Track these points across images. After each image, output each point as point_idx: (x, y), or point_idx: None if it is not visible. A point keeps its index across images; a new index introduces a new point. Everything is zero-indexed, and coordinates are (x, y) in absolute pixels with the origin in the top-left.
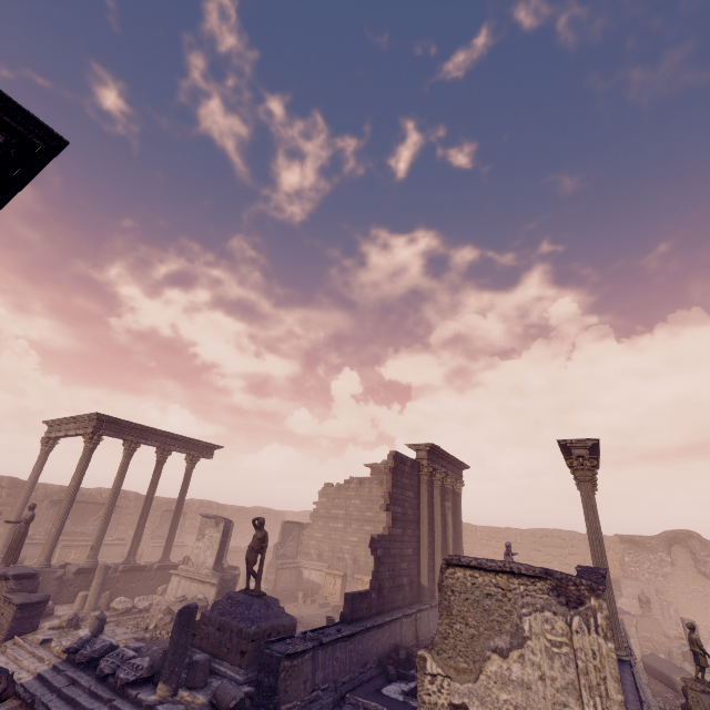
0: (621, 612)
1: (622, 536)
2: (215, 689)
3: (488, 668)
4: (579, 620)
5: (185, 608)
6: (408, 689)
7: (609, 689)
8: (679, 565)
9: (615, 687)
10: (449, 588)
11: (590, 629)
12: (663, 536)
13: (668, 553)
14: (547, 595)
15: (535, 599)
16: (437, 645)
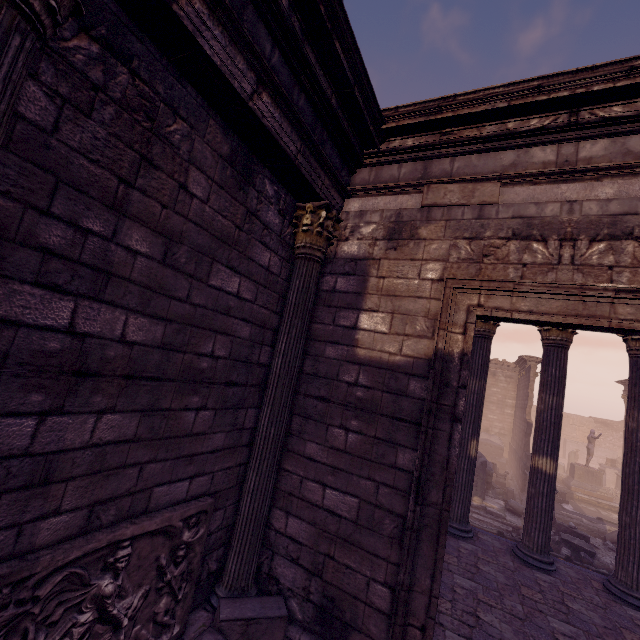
0: None
1: (598, 419)
2: (510, 503)
3: None
4: None
5: (484, 461)
6: (573, 508)
7: None
8: None
9: None
10: None
11: None
12: None
13: None
14: None
15: None
16: None
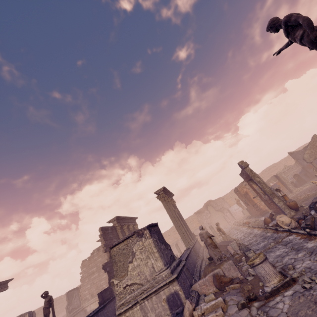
0: (196, 236)
1: (195, 212)
2: None
3: (129, 269)
4: (144, 239)
5: None
6: None
7: (154, 250)
8: (211, 212)
9: (154, 249)
10: (113, 255)
11: (146, 239)
12: (204, 205)
13: (207, 210)
14: (136, 238)
15: (134, 241)
16: (115, 274)
